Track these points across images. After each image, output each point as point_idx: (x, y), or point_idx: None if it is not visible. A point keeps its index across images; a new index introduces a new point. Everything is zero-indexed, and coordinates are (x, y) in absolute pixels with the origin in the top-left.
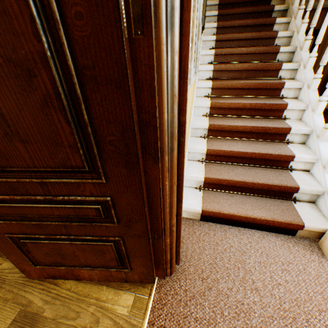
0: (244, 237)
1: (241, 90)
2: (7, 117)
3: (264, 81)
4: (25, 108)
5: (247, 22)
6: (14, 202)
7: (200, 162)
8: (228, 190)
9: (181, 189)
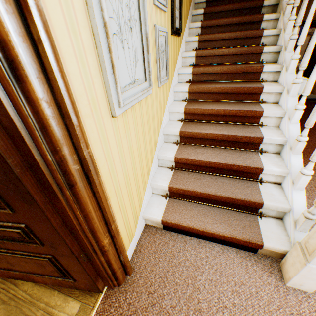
0: (202, 250)
1: (218, 94)
2: None
3: (242, 85)
4: None
5: (232, 20)
6: None
7: (170, 169)
8: (193, 200)
9: (106, 214)
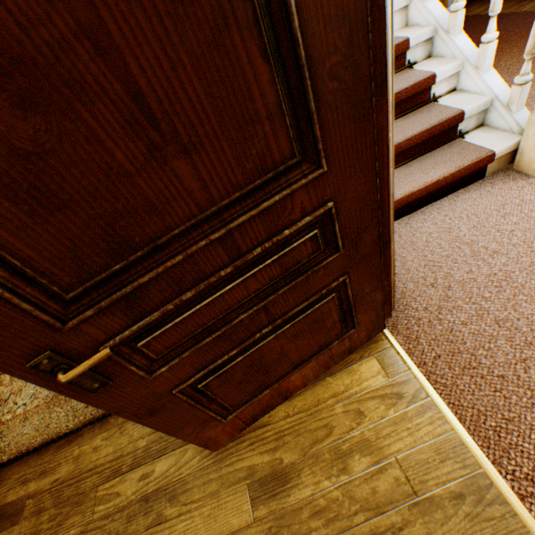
0: (434, 215)
1: None
2: (149, 100)
3: None
4: (182, 55)
5: None
6: (177, 314)
7: None
8: None
9: None
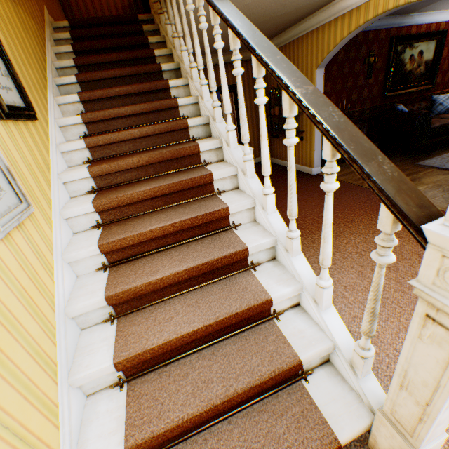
0: None
1: (153, 199)
2: None
3: (182, 176)
4: None
5: (129, 89)
6: None
7: (116, 386)
8: (194, 429)
9: None
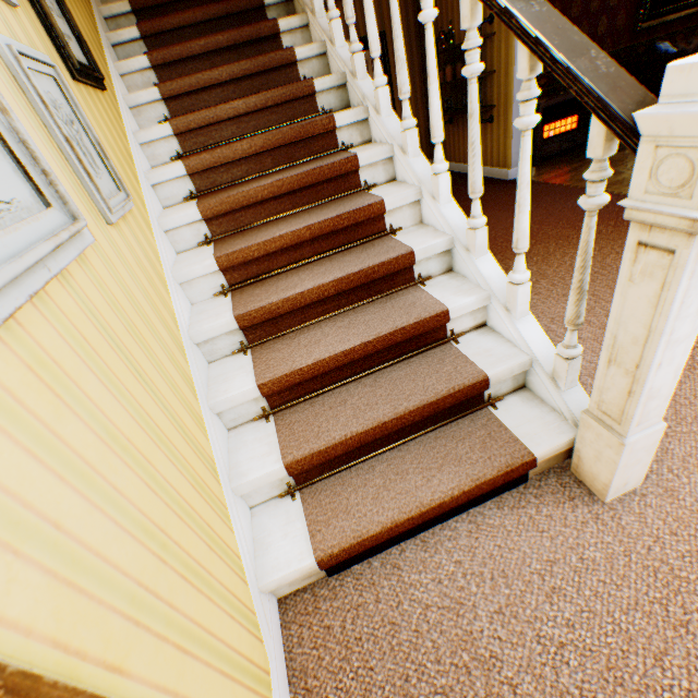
0: (441, 555)
1: (276, 201)
2: None
3: (314, 164)
4: None
5: (219, 41)
6: None
7: (261, 419)
8: (358, 458)
9: None
